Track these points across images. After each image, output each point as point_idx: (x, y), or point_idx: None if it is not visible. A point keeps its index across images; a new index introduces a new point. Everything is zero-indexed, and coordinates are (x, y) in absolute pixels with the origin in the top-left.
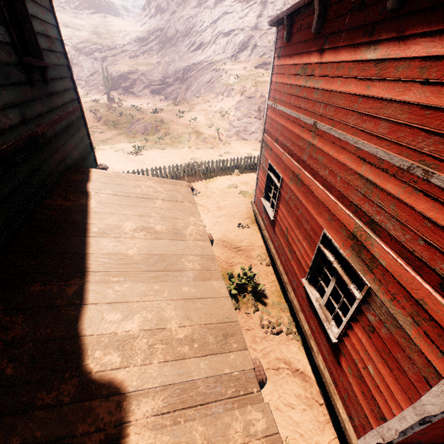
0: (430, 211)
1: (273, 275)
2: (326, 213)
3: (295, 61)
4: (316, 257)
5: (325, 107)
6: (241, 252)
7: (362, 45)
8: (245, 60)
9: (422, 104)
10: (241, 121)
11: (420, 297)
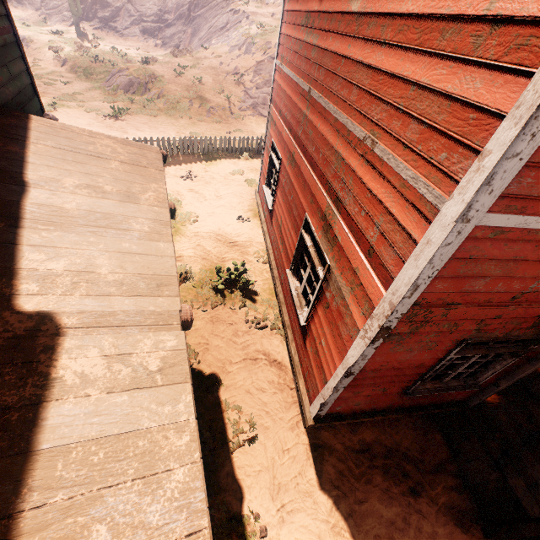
0: (371, 181)
1: (269, 273)
2: (309, 195)
3: (301, 6)
4: (299, 244)
5: (319, 70)
6: (236, 248)
7: None
8: (274, 3)
9: (378, 68)
10: (261, 90)
11: (356, 266)
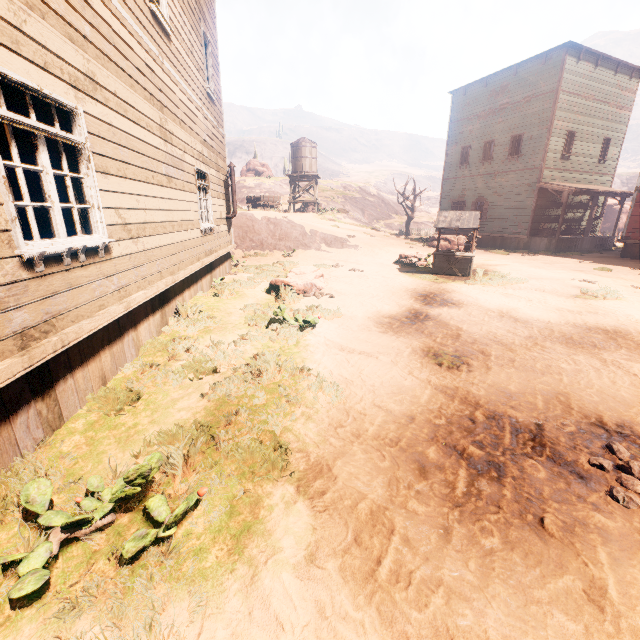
0: None
1: None
2: None
3: None
4: None
5: None
6: None
7: None
8: None
9: None
10: None
11: None
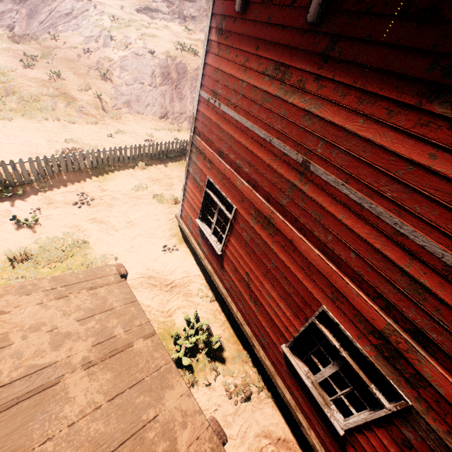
0: None
1: (222, 314)
2: (327, 287)
3: (259, 50)
4: (306, 329)
5: (329, 148)
6: (176, 290)
7: (423, 83)
8: None
9: None
10: (132, 87)
11: None
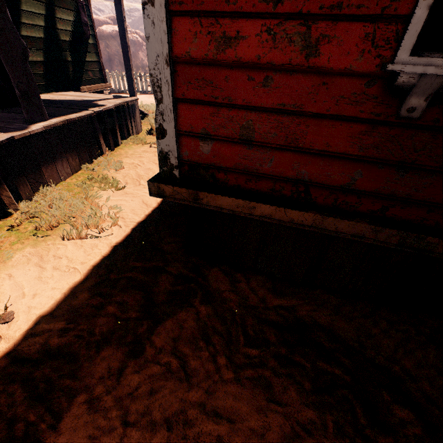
0: None
1: None
2: None
3: None
4: None
5: None
6: None
7: None
8: None
9: None
10: None
11: None
